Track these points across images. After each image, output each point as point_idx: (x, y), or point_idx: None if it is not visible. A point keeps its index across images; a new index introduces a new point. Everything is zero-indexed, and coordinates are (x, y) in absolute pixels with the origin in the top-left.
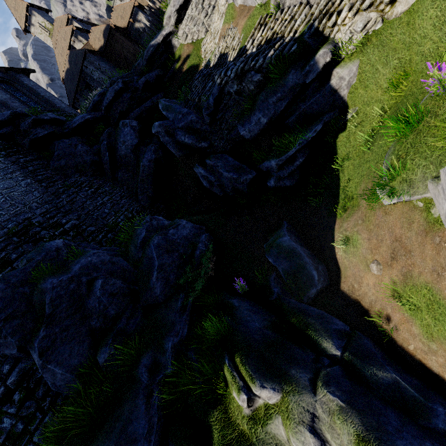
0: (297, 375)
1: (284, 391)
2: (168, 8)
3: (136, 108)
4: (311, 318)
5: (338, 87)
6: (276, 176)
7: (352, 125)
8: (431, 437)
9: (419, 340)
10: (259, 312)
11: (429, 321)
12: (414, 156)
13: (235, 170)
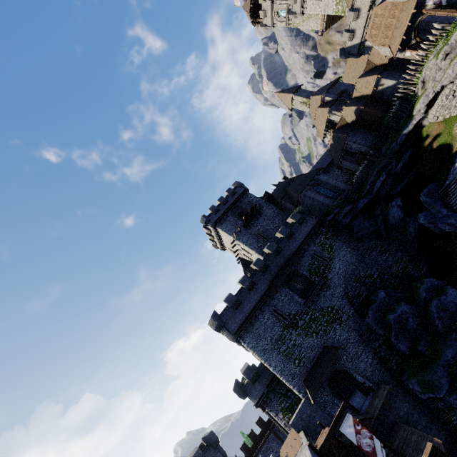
0: None
1: None
2: (417, 105)
3: (396, 185)
4: None
5: None
6: None
7: None
8: None
9: None
10: None
11: None
12: None
13: None
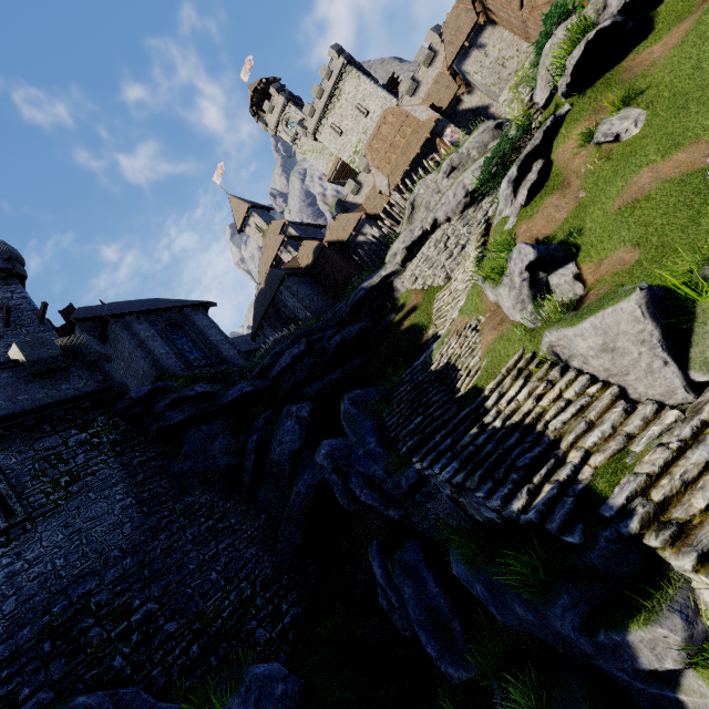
0: None
1: None
2: (395, 243)
3: (319, 378)
4: None
5: None
6: None
7: None
8: None
9: None
10: None
11: None
12: None
13: (434, 627)
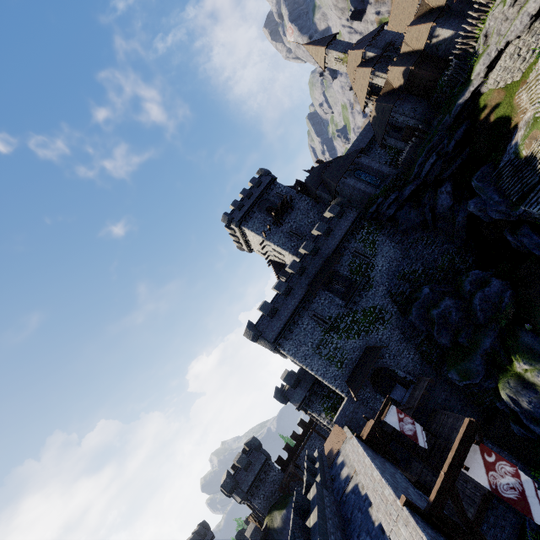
0: (539, 365)
1: (533, 367)
2: (476, 66)
3: (447, 167)
4: None
5: None
6: None
7: None
8: None
9: None
10: (534, 341)
11: None
12: None
13: (537, 248)
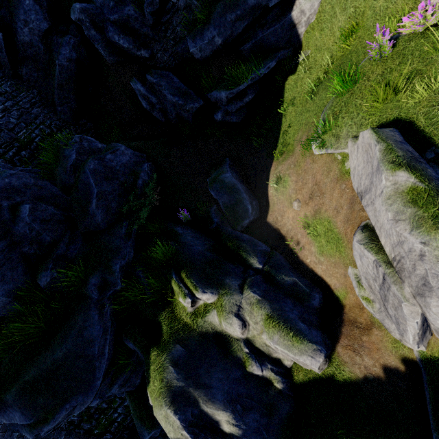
0: (230, 283)
1: (220, 294)
2: None
3: None
4: (243, 242)
5: (297, 22)
6: (224, 110)
7: (302, 70)
8: (308, 311)
9: (314, 256)
10: (201, 238)
11: (323, 243)
12: (345, 115)
13: (180, 94)
